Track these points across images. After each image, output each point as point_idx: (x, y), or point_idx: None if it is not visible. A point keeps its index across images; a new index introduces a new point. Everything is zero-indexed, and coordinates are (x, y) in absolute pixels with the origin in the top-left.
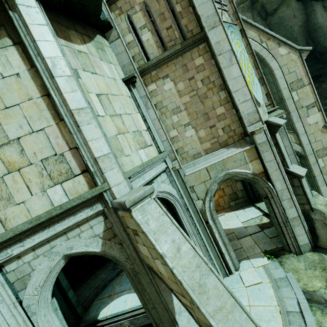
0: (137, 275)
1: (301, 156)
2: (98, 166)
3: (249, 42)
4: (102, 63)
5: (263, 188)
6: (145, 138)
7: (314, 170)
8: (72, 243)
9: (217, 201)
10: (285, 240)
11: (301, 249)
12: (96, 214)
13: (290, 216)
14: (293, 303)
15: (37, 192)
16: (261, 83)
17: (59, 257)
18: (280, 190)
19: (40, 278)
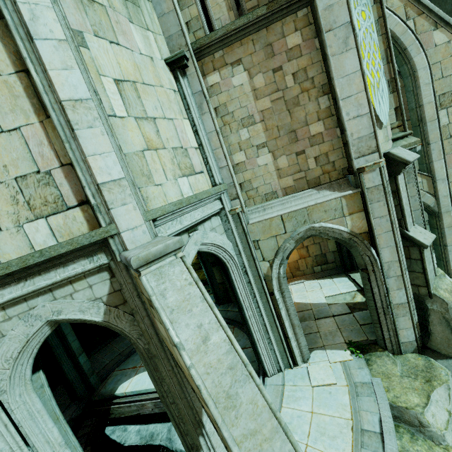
0: (153, 359)
1: (433, 212)
2: (103, 198)
3: (384, 13)
4: (133, 28)
5: (362, 256)
6: (193, 161)
7: (448, 237)
8: (60, 305)
9: (296, 263)
10: (381, 332)
11: (401, 347)
12: (99, 269)
13: (395, 301)
14: (372, 419)
15: (9, 226)
16: (391, 88)
17: (41, 323)
18: (388, 263)
19: (13, 348)
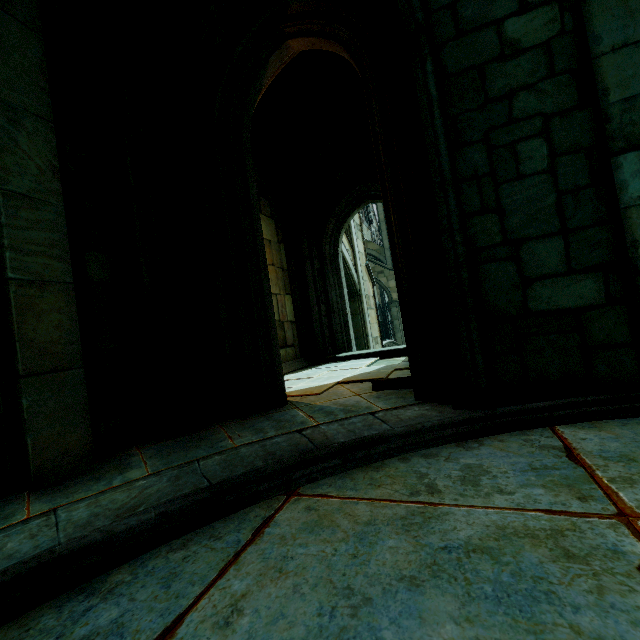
0: None
1: (356, 293)
2: None
3: None
4: None
5: None
6: None
7: (368, 325)
8: None
9: None
10: None
11: None
12: None
13: None
14: None
15: None
16: None
17: None
18: None
19: None
